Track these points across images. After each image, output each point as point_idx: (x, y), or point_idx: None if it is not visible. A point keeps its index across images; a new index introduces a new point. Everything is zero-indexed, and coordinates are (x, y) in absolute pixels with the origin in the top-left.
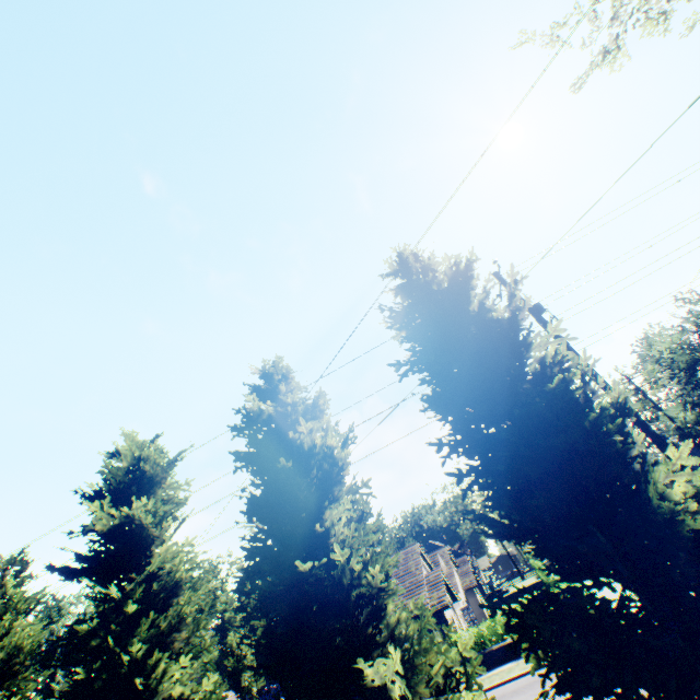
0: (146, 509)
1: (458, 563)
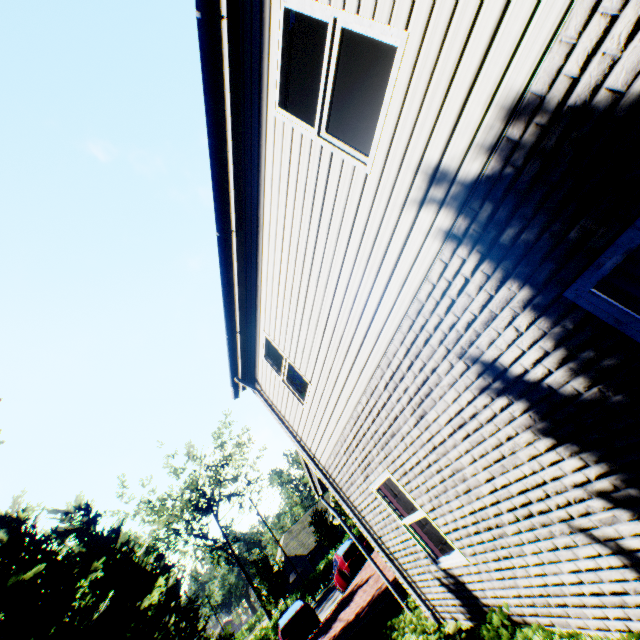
0: None
1: None
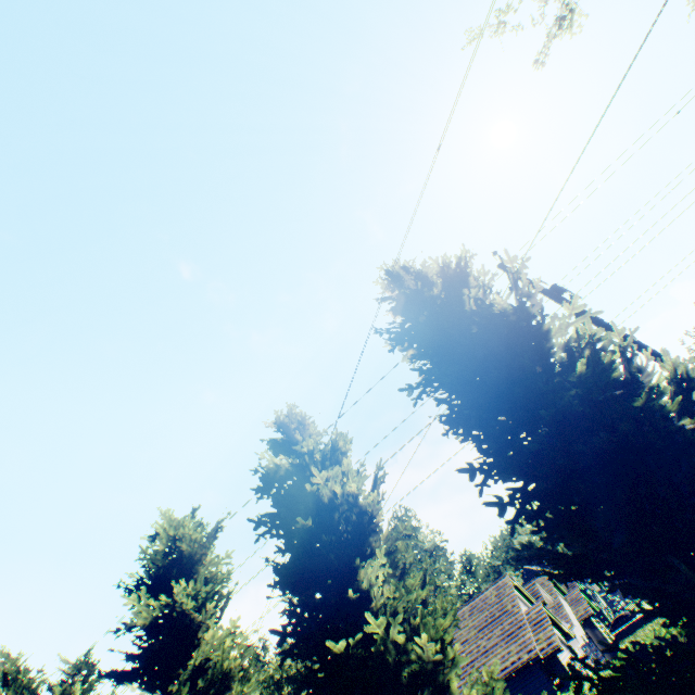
0: (186, 592)
1: (566, 589)
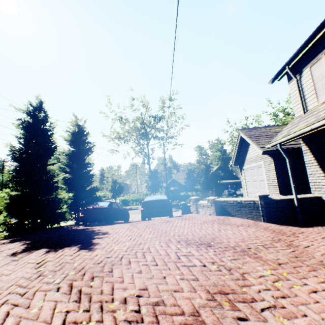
0: None
1: None
